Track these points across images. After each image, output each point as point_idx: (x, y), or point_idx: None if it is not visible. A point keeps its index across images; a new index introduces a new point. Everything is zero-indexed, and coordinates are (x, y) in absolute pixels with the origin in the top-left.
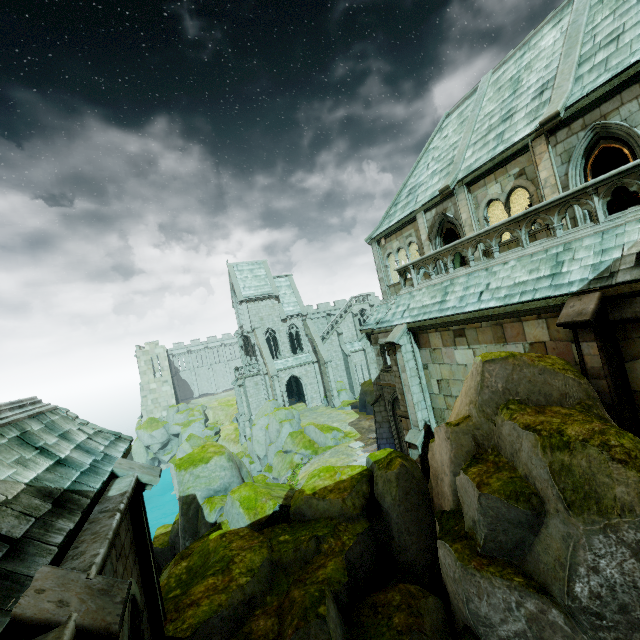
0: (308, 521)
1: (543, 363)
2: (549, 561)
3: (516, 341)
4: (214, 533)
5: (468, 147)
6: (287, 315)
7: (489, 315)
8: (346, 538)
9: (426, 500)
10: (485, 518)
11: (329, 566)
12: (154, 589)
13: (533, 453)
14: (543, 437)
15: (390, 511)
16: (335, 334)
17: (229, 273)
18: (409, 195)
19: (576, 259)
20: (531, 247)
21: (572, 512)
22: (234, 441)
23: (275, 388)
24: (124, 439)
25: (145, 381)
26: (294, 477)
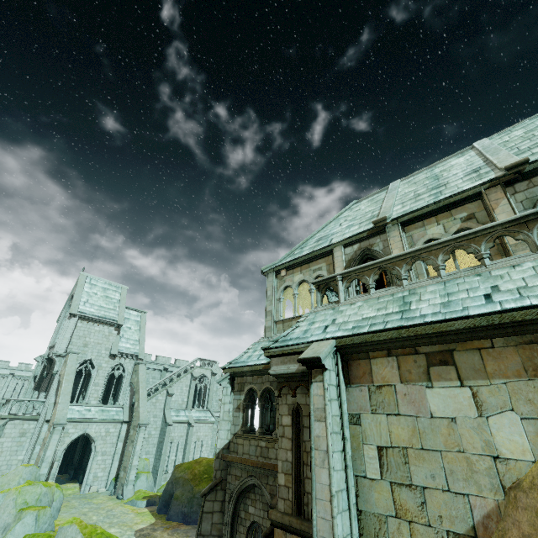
0: None
1: None
2: None
3: None
4: None
5: (394, 205)
6: (120, 351)
7: (524, 321)
8: None
9: None
10: None
11: None
12: None
13: None
14: None
15: None
16: (164, 393)
17: (77, 282)
18: (320, 240)
19: None
20: None
21: None
22: None
23: (49, 445)
24: None
25: None
26: None
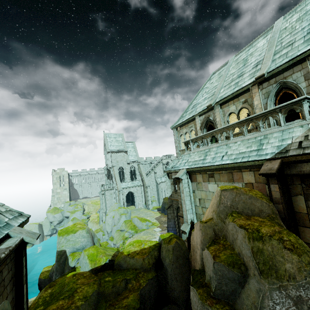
0: (123, 270)
1: (251, 193)
2: (249, 304)
3: (238, 181)
4: (70, 273)
5: (222, 88)
6: (130, 161)
7: (226, 167)
8: (142, 281)
9: (187, 262)
10: (216, 276)
11: (130, 297)
12: (22, 307)
13: (243, 241)
14: (249, 232)
15: (167, 267)
16: (153, 172)
17: (104, 138)
18: (193, 108)
19: (269, 143)
20: (248, 135)
21: (262, 276)
22: (96, 223)
23: (120, 197)
24: (24, 216)
25: (55, 188)
26: (123, 244)
